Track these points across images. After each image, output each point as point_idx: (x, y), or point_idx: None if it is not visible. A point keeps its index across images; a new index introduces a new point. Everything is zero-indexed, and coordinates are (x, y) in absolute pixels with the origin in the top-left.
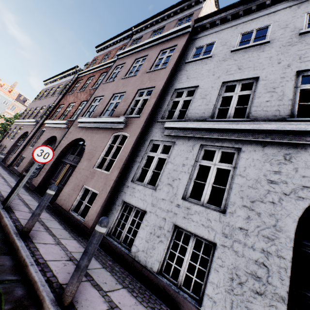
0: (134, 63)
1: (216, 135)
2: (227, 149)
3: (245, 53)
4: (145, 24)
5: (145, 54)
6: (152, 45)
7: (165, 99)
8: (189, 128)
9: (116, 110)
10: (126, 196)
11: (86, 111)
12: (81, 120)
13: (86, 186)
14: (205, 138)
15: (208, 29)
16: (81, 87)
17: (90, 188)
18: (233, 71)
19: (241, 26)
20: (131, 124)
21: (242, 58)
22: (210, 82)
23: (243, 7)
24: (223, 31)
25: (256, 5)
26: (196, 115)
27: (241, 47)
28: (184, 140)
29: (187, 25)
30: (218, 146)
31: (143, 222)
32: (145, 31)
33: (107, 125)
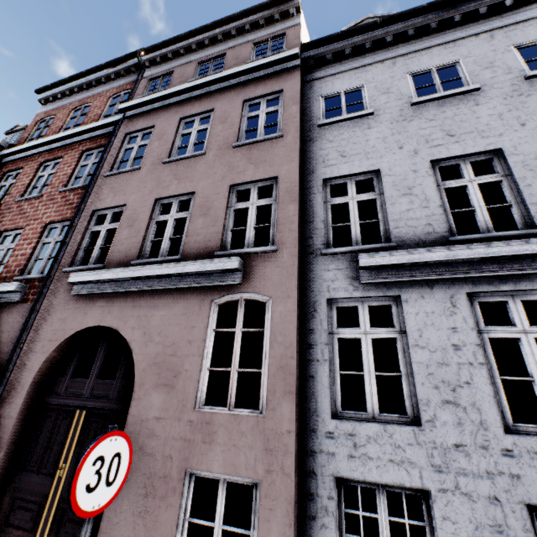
0: (180, 127)
1: (498, 270)
2: (531, 295)
3: (443, 108)
4: (172, 47)
5: (205, 109)
6: (216, 89)
7: (310, 201)
8: (427, 261)
9: (190, 238)
10: (342, 464)
11: (79, 249)
12: (84, 278)
13: (196, 470)
14: (469, 278)
15: (333, 64)
16: (26, 188)
17: (218, 474)
18: (441, 141)
19: (402, 62)
20: (258, 269)
21: (442, 116)
22: (403, 161)
23: (393, 30)
24: (368, 69)
25: (415, 28)
26: (414, 230)
27: (431, 97)
28: (421, 289)
29: (293, 54)
30: (507, 290)
31: (438, 527)
32: (174, 61)
33: (183, 281)
